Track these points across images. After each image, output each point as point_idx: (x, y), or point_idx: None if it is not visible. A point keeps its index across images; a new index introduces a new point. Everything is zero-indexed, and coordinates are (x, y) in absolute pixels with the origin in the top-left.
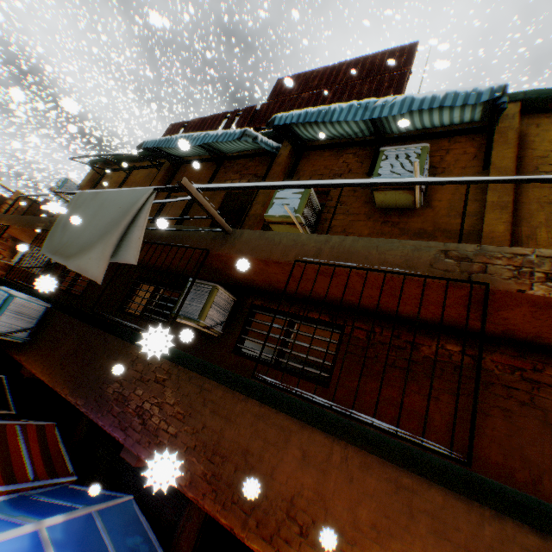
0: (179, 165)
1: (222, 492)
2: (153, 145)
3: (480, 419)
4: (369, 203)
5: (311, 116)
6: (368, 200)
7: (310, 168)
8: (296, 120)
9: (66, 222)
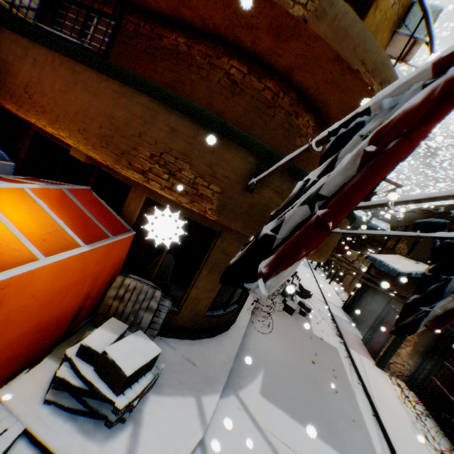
0: None
1: None
2: None
3: (179, 87)
4: None
5: None
6: None
7: None
8: None
9: None
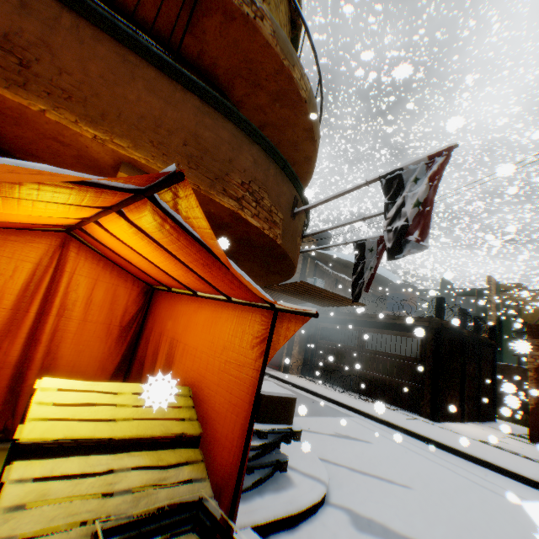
0: None
1: None
2: None
3: None
4: None
5: None
6: None
7: None
8: None
9: None
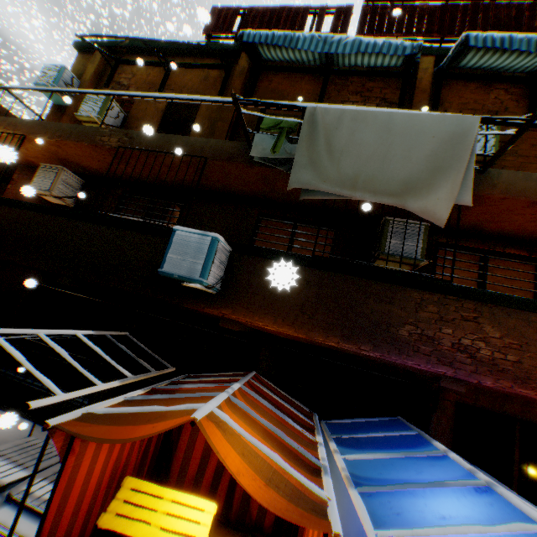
0: (259, 72)
1: None
2: (265, 41)
3: None
4: (535, 147)
5: (519, 43)
6: (533, 143)
7: (456, 101)
8: (498, 45)
9: (328, 149)
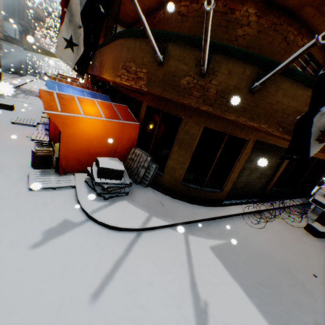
0: None
1: (100, 70)
2: None
3: None
4: None
5: None
6: None
7: None
8: None
9: None
